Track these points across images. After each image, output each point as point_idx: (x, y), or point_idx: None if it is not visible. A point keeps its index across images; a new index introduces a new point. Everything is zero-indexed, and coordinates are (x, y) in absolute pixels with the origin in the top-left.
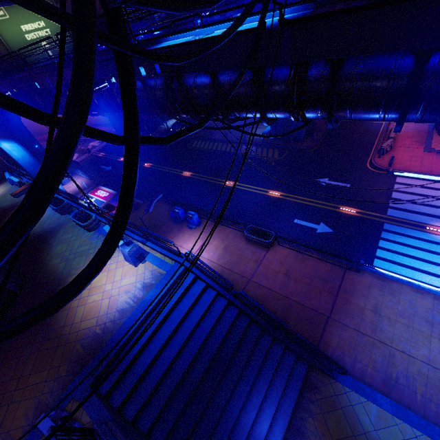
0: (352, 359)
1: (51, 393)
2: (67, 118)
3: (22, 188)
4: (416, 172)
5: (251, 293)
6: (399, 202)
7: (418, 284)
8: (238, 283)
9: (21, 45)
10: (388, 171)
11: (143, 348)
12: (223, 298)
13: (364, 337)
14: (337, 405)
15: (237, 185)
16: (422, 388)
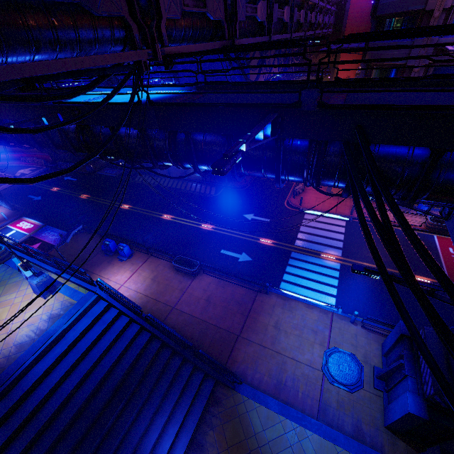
0: (253, 371)
1: None
2: None
3: None
4: (318, 211)
5: (173, 320)
6: (305, 234)
7: (310, 301)
8: (161, 312)
9: None
10: (299, 209)
11: (39, 381)
12: (137, 324)
13: (264, 350)
14: (236, 414)
15: (174, 219)
16: (303, 387)
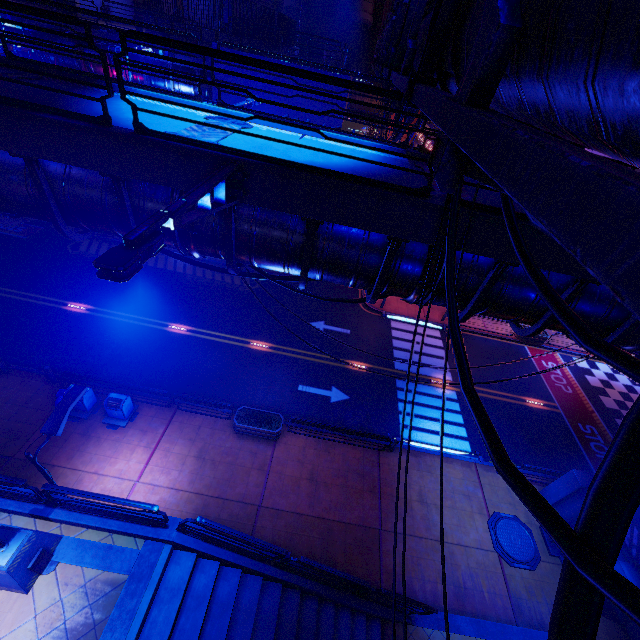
0: (420, 582)
1: None
2: None
3: None
4: (406, 316)
5: (268, 531)
6: (402, 352)
7: (445, 452)
8: (241, 520)
9: None
10: (382, 314)
11: None
12: (253, 576)
13: (422, 543)
14: None
15: (194, 332)
16: (486, 583)
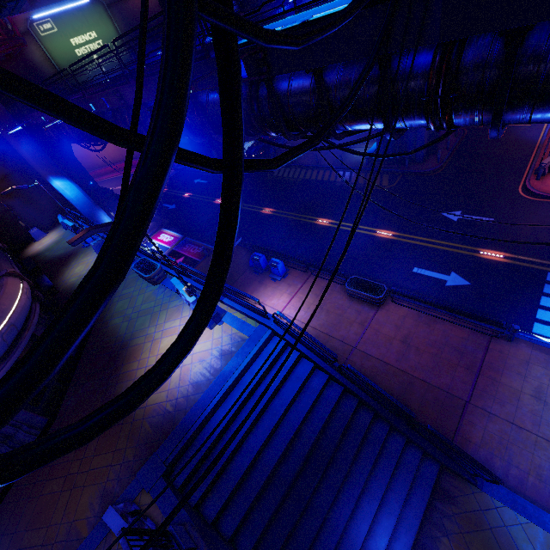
0: (504, 462)
1: (117, 480)
2: (155, 133)
3: (80, 235)
4: None
5: (356, 365)
6: None
7: None
8: (338, 352)
9: (71, 62)
10: None
11: (223, 432)
12: (323, 372)
13: (521, 433)
14: (484, 524)
15: (333, 224)
16: None
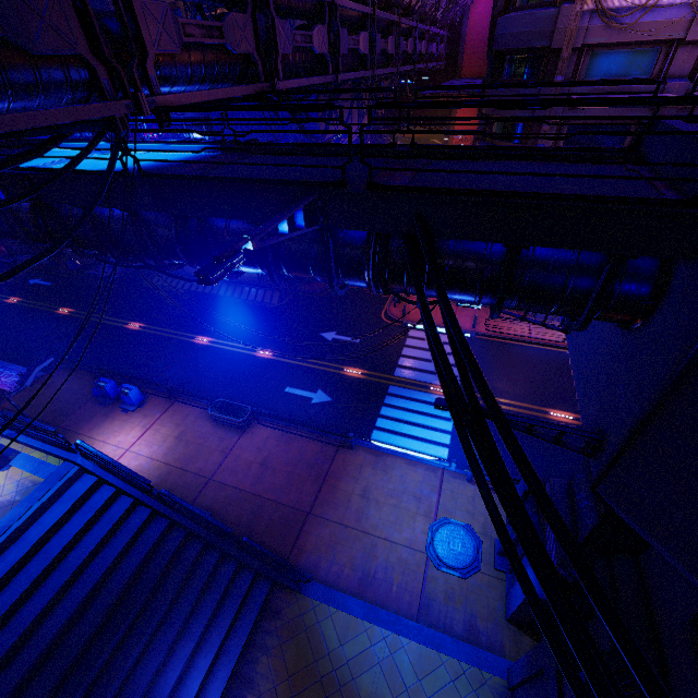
0: (329, 562)
1: None
2: None
3: None
4: None
5: (209, 498)
6: (409, 359)
7: (412, 455)
8: (191, 487)
9: None
10: (402, 323)
11: None
12: (146, 508)
13: (346, 531)
14: (302, 627)
15: (213, 343)
16: (399, 578)
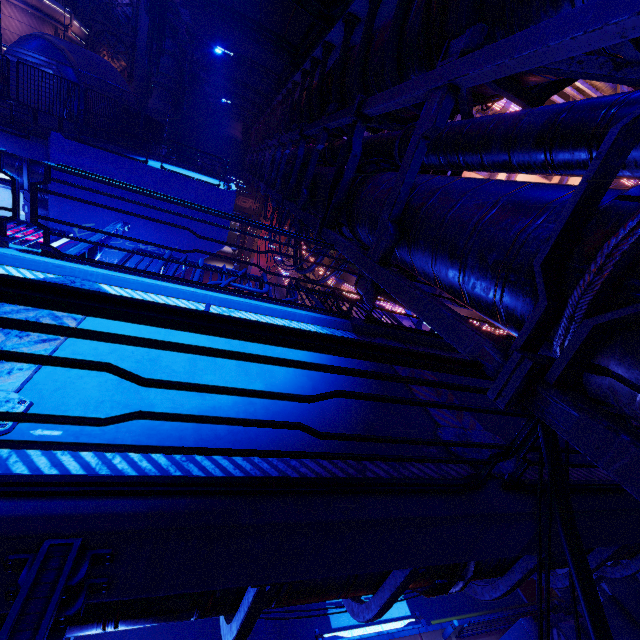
0: None
1: None
2: None
3: None
4: None
5: None
6: None
7: (387, 631)
8: None
9: None
10: None
11: None
12: None
13: None
14: None
15: None
16: None
